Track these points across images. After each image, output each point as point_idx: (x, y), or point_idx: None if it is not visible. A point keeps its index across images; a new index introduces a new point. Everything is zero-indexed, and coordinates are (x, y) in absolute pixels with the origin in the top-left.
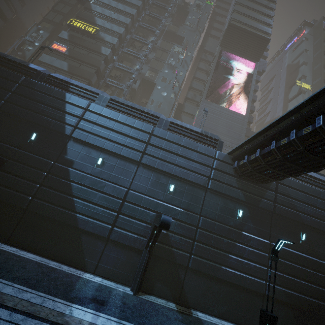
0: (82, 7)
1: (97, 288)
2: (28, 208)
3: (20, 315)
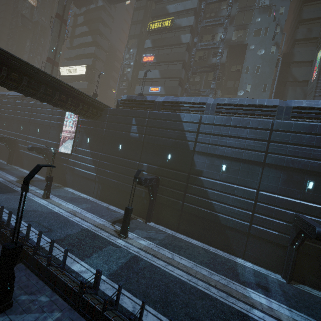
0: (151, 2)
1: (254, 274)
2: (182, 209)
3: (222, 293)
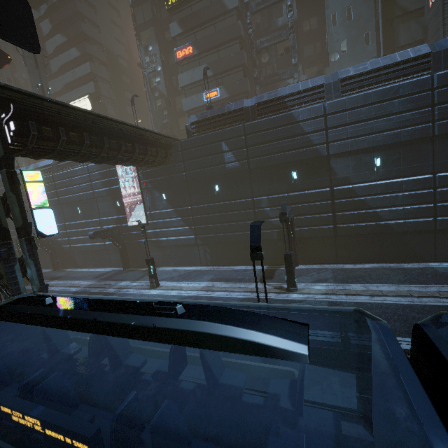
0: None
1: None
2: (337, 234)
3: None
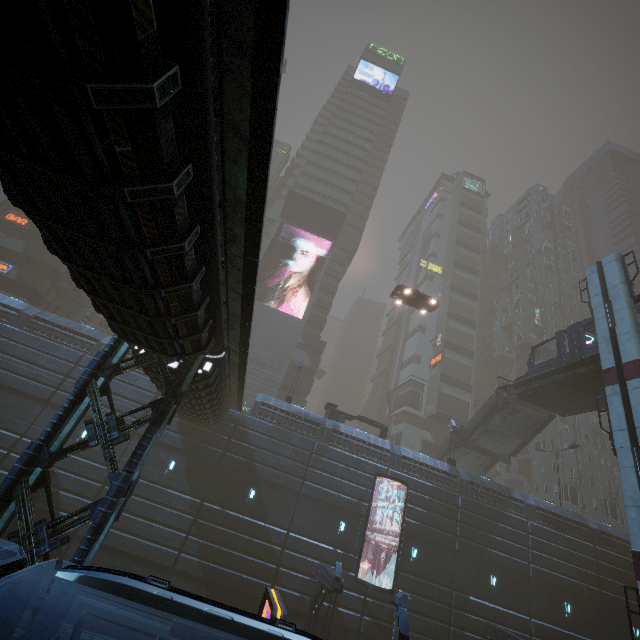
0: None
1: None
2: None
3: None
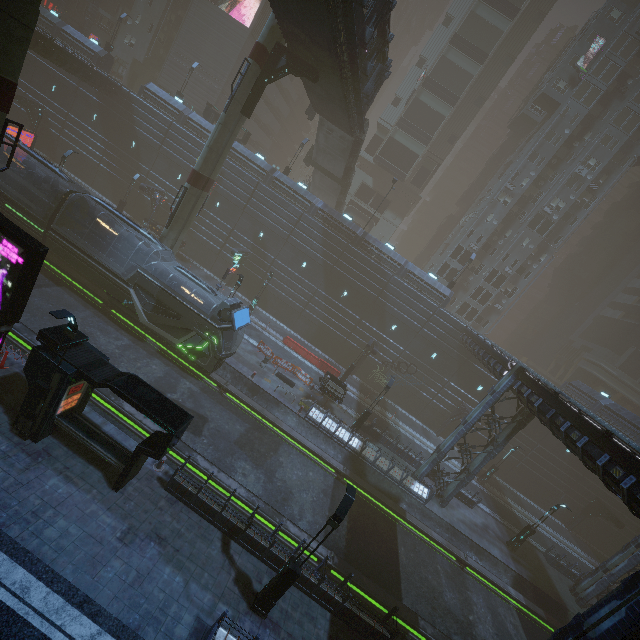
0: None
1: None
2: None
3: None
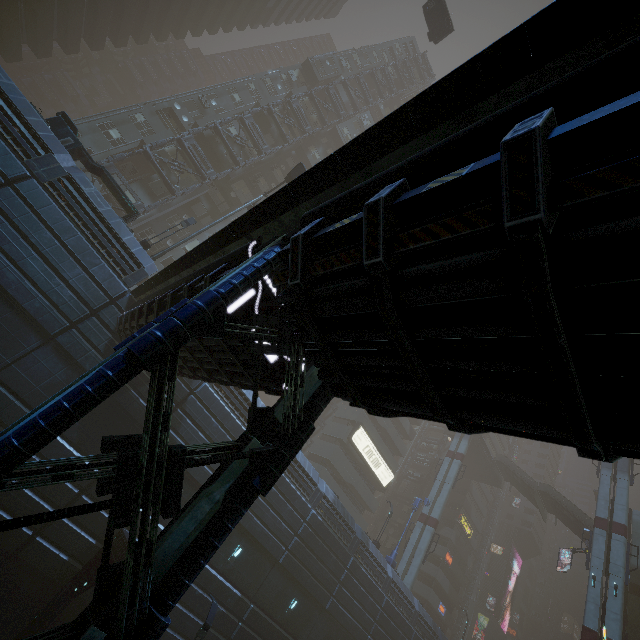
0: None
1: None
2: None
3: None
